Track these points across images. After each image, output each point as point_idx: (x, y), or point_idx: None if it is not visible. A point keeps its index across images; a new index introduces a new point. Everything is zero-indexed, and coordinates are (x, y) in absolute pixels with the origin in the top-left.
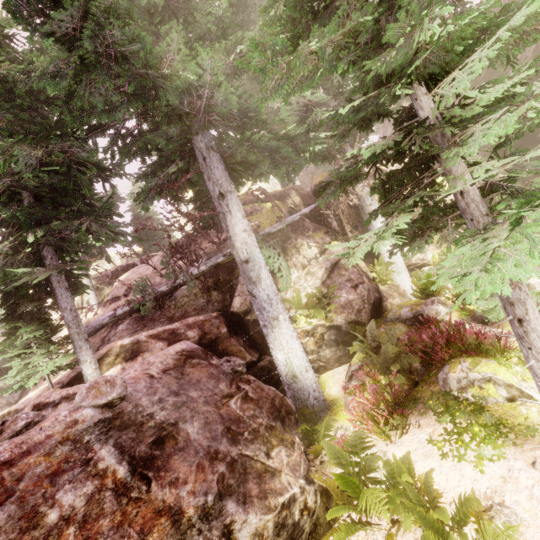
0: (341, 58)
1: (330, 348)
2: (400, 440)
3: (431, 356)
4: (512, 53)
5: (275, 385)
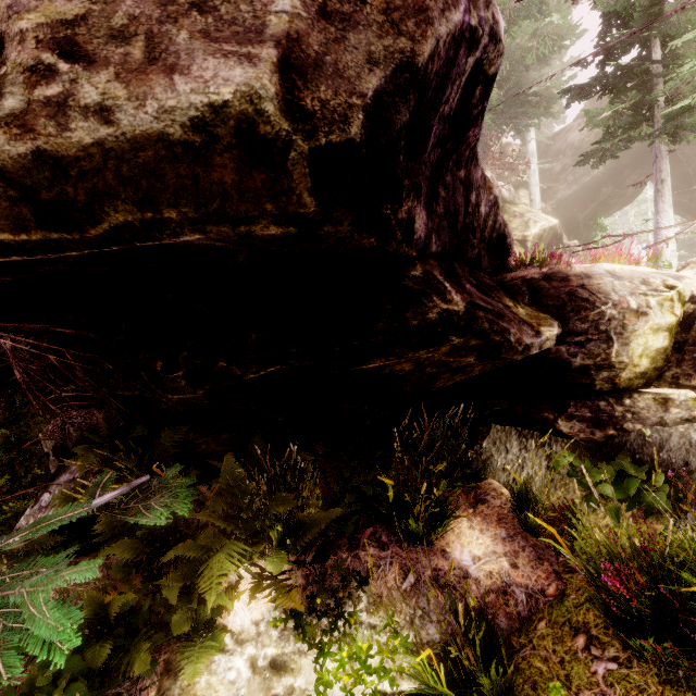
0: (627, 3)
1: None
2: None
3: None
4: (687, 59)
5: None
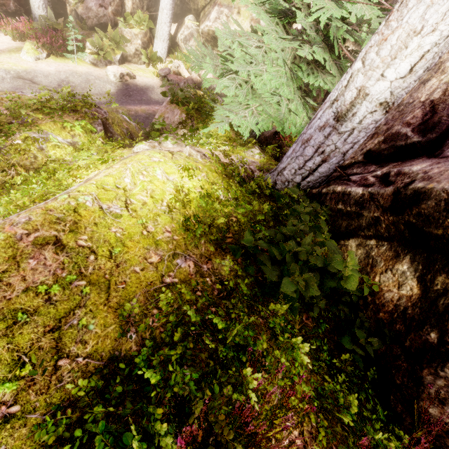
0: None
1: (74, 21)
2: (12, 40)
3: (67, 50)
4: None
5: (60, 15)
